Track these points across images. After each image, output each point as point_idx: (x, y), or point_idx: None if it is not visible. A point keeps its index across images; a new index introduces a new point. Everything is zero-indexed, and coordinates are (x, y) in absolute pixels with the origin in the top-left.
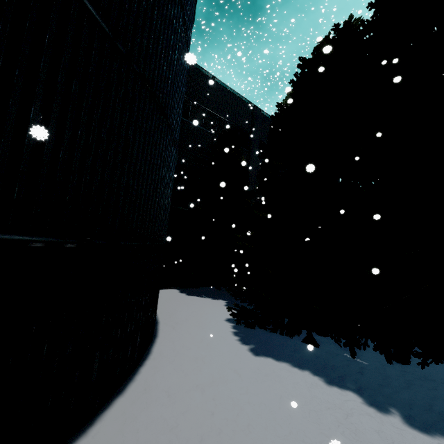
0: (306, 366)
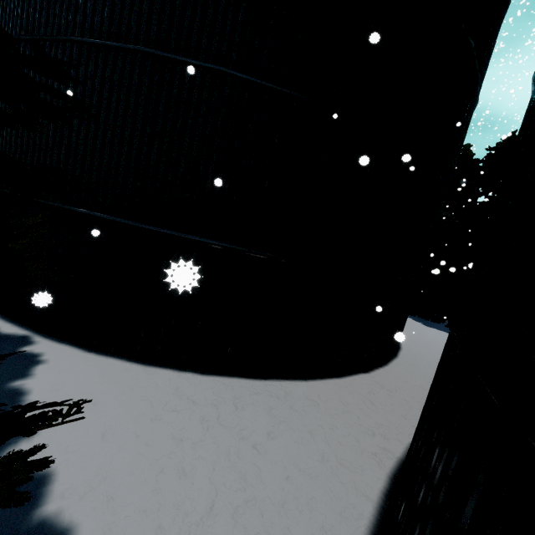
0: None
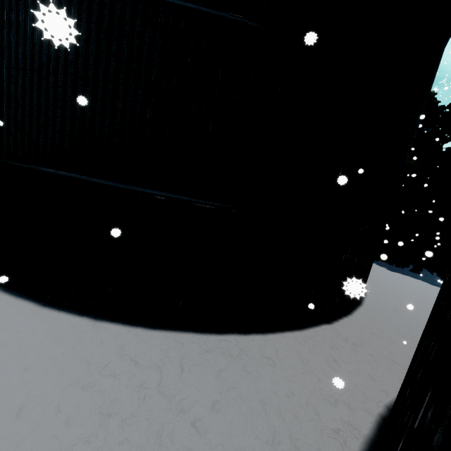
0: (418, 278)
